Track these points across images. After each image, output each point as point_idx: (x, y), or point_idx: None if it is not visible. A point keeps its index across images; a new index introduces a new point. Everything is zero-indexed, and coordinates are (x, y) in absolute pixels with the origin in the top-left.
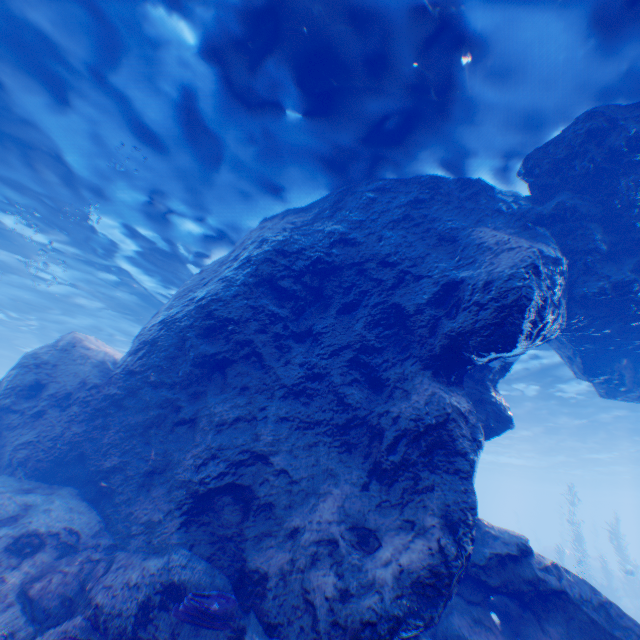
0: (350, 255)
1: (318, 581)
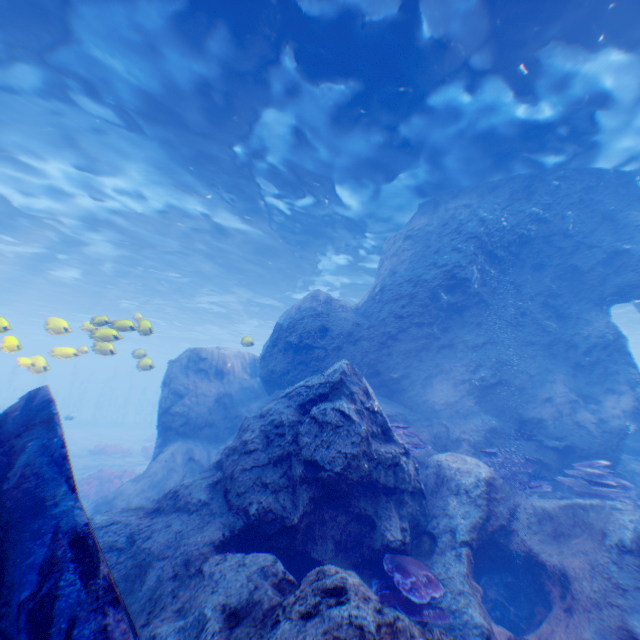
0: (539, 230)
1: (580, 416)
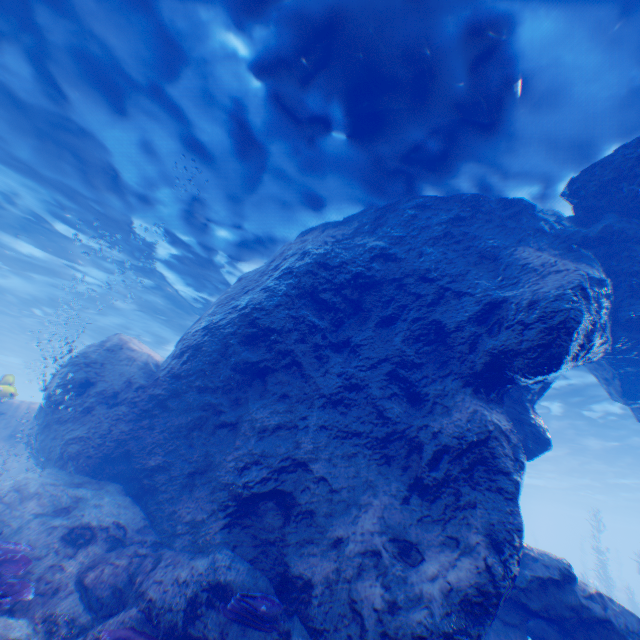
0: (390, 270)
1: (365, 591)
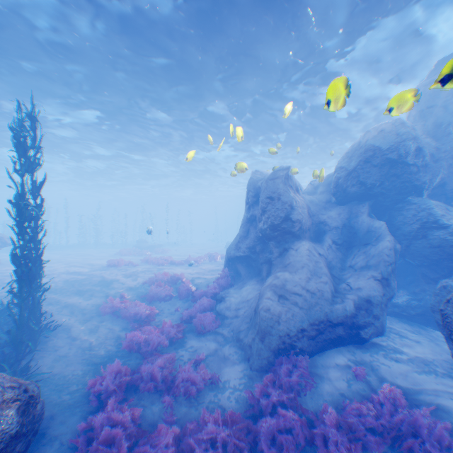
0: None
1: None
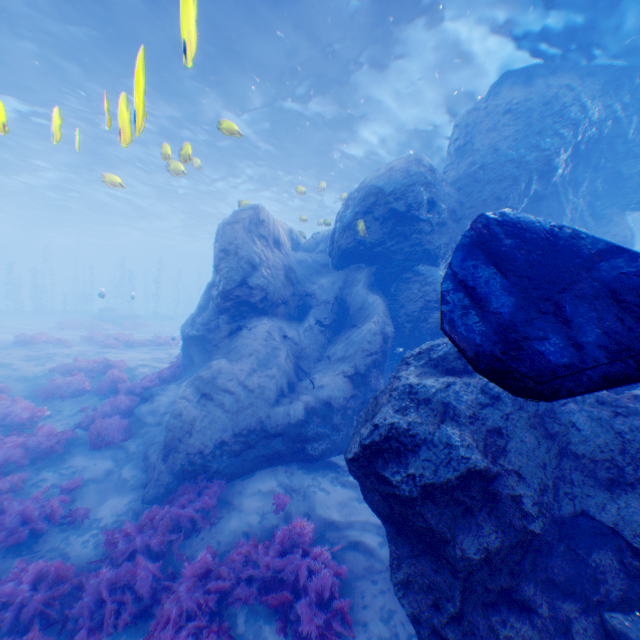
0: (611, 131)
1: None
